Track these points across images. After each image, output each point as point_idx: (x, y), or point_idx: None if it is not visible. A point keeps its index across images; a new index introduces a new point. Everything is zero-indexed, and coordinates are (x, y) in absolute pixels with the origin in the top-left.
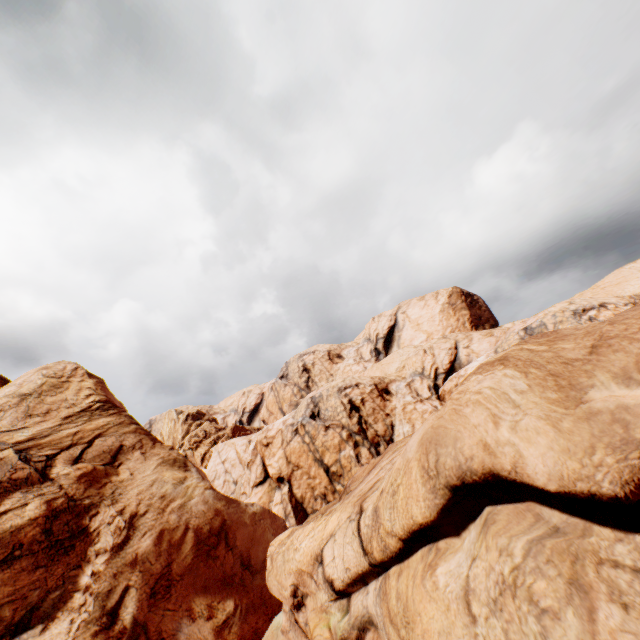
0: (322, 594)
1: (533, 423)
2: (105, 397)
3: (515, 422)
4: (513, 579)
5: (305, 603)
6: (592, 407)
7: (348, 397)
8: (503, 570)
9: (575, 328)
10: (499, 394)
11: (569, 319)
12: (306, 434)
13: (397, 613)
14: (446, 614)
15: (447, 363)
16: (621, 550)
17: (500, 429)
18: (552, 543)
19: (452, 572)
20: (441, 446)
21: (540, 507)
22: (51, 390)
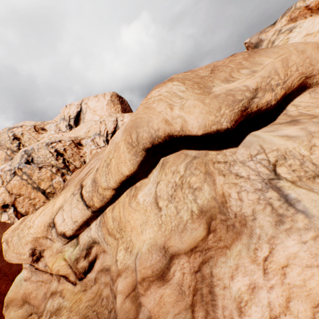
0: (57, 244)
1: (192, 102)
2: None
3: (182, 105)
4: (181, 182)
5: (43, 255)
6: (216, 94)
7: (54, 148)
8: (176, 180)
9: (200, 68)
10: (172, 94)
11: None
12: (24, 174)
13: (114, 228)
14: (145, 214)
15: (113, 128)
16: (219, 157)
17: (174, 111)
18: (196, 161)
19: (146, 194)
20: (140, 128)
21: (187, 151)
22: None
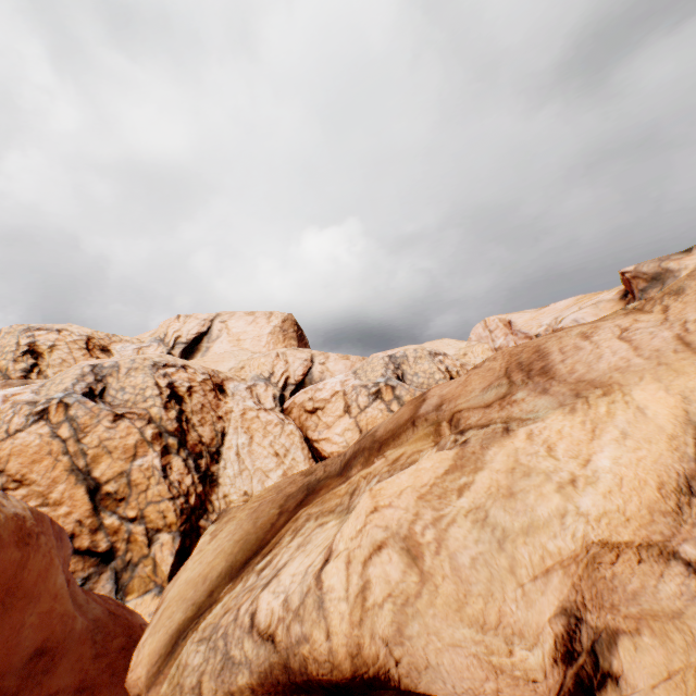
0: None
1: None
2: None
3: None
4: None
5: (614, 671)
6: None
7: (170, 379)
8: None
9: None
10: None
11: (427, 357)
12: (67, 422)
13: None
14: None
15: (301, 374)
16: None
17: None
18: None
19: None
20: None
21: None
22: None
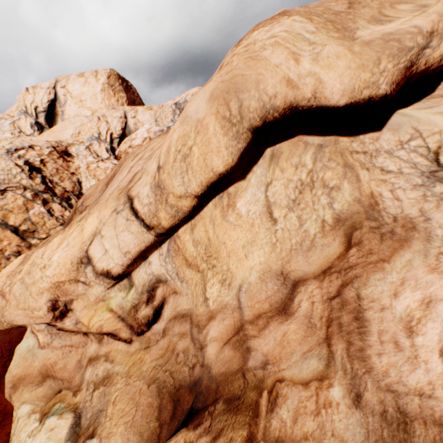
0: (96, 289)
1: (335, 50)
2: None
3: (317, 54)
4: (311, 179)
5: (72, 308)
6: (364, 40)
7: (24, 159)
8: (301, 177)
9: (321, 2)
10: (295, 35)
11: None
12: None
13: (198, 256)
14: (251, 230)
15: (120, 130)
16: (355, 146)
17: (302, 64)
18: (329, 149)
19: (250, 201)
20: (243, 92)
21: (306, 137)
22: None
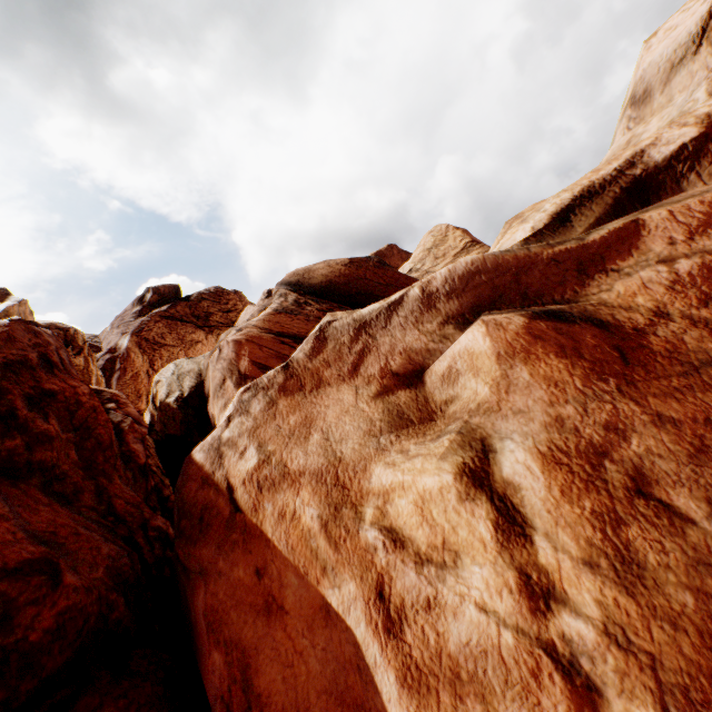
0: None
1: None
2: (470, 239)
3: None
4: None
5: None
6: None
7: None
8: None
9: None
10: None
11: None
12: None
13: None
14: None
15: None
16: None
17: None
18: None
19: None
20: None
21: None
22: (440, 243)
